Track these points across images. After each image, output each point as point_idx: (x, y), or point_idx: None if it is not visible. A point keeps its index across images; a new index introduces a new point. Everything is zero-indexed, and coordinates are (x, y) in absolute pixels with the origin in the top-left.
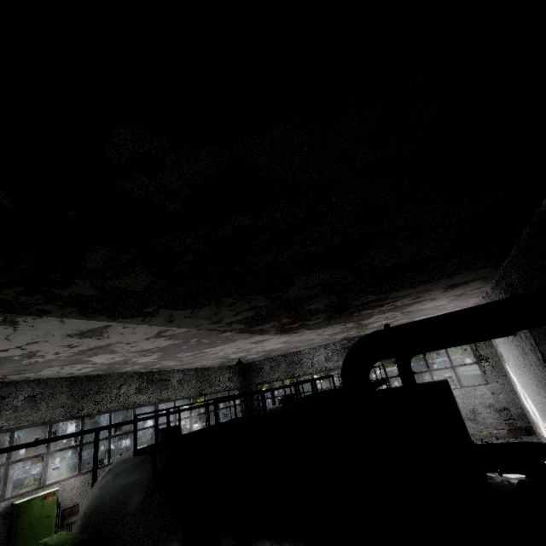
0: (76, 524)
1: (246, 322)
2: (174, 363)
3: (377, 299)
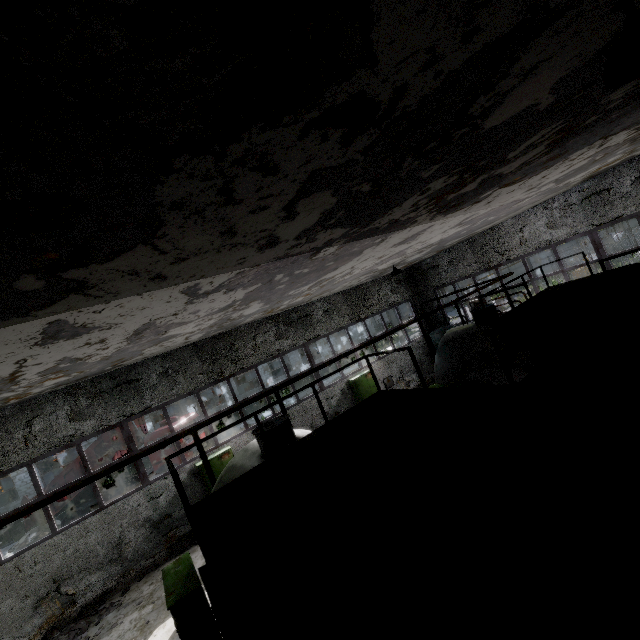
0: None
1: (341, 222)
2: (301, 298)
3: None
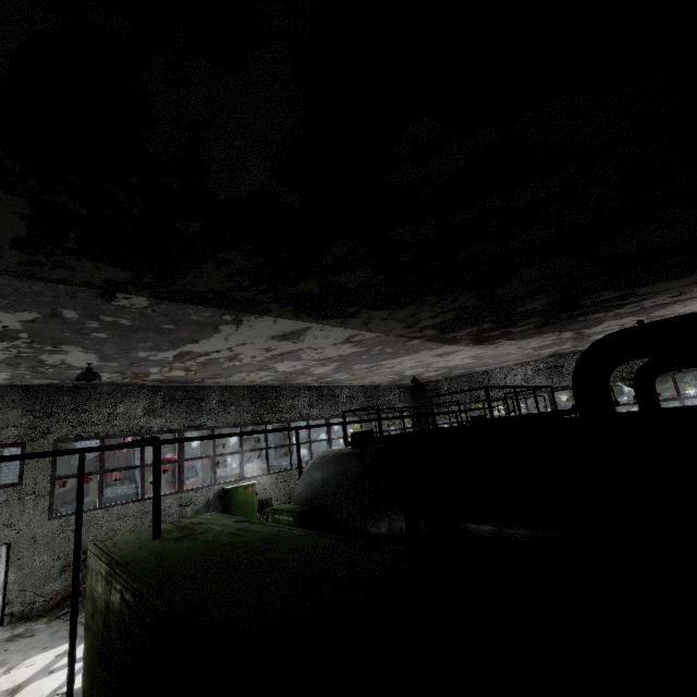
0: (294, 501)
1: (440, 328)
2: (346, 376)
3: (617, 297)
